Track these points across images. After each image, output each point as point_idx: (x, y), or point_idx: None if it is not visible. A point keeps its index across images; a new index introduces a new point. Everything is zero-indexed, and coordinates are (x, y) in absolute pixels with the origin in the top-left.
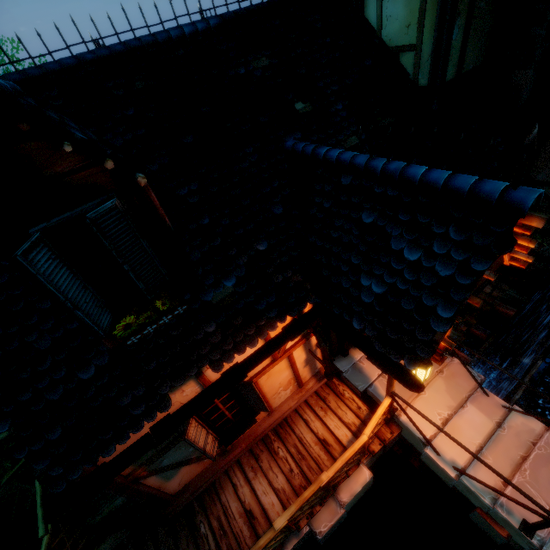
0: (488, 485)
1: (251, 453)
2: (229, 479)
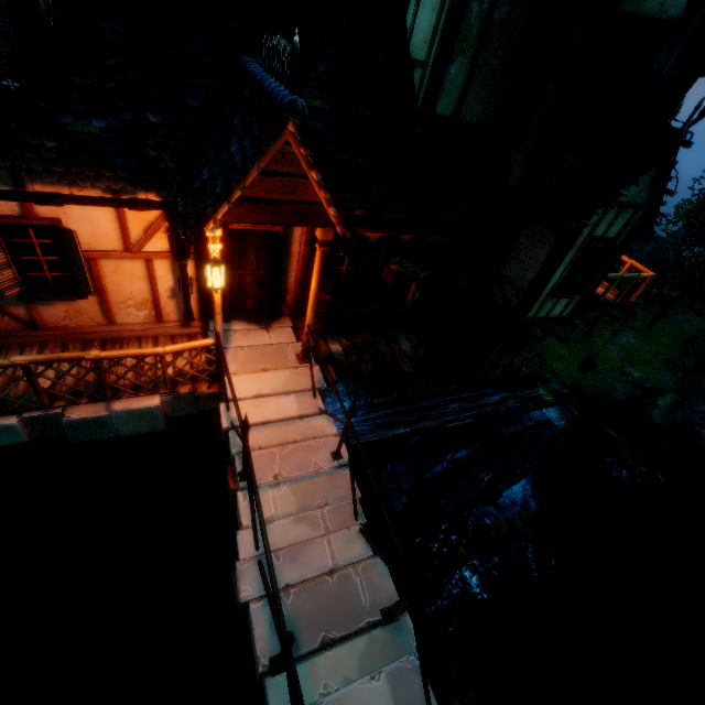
0: (236, 429)
1: (63, 345)
2: (20, 351)
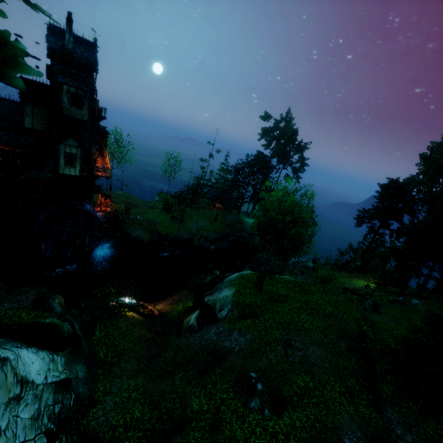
0: None
1: None
2: None
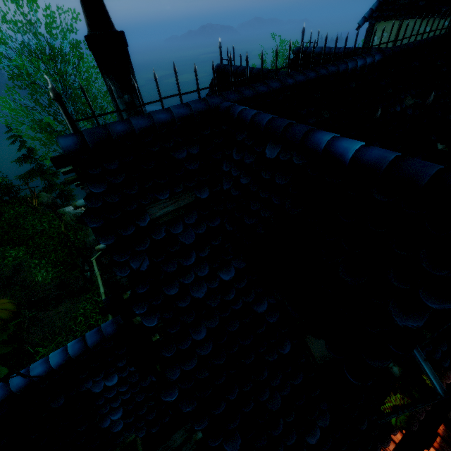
0: None
1: None
2: None
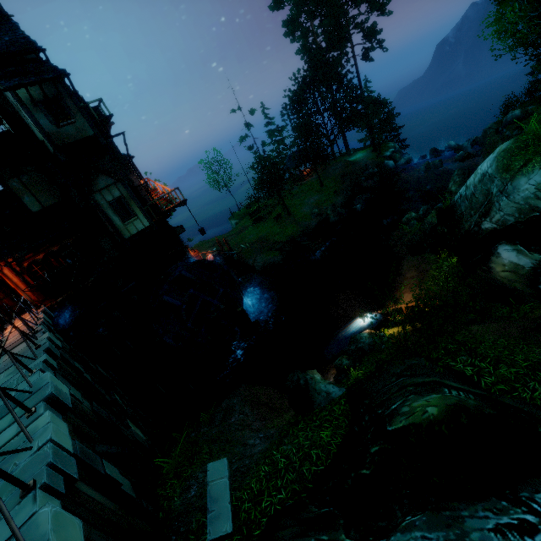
0: None
1: None
2: None
